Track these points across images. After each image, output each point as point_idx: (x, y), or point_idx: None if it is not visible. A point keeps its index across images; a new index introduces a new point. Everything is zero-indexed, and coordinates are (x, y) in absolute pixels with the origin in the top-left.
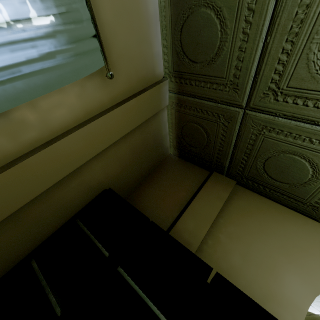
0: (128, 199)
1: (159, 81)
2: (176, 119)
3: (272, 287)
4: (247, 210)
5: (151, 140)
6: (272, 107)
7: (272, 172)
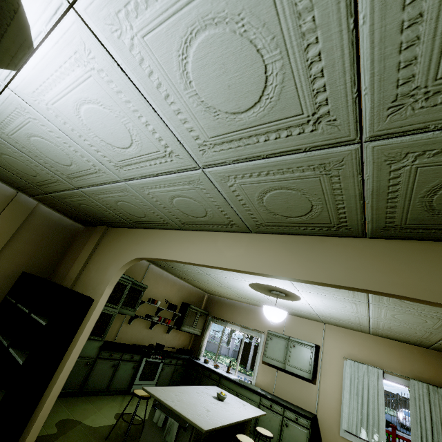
0: (53, 272)
1: (14, 197)
2: (51, 208)
3: (102, 278)
4: (108, 242)
5: (44, 229)
6: (48, 191)
7: (96, 215)
